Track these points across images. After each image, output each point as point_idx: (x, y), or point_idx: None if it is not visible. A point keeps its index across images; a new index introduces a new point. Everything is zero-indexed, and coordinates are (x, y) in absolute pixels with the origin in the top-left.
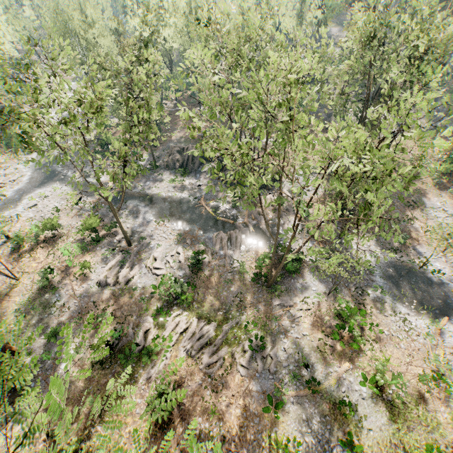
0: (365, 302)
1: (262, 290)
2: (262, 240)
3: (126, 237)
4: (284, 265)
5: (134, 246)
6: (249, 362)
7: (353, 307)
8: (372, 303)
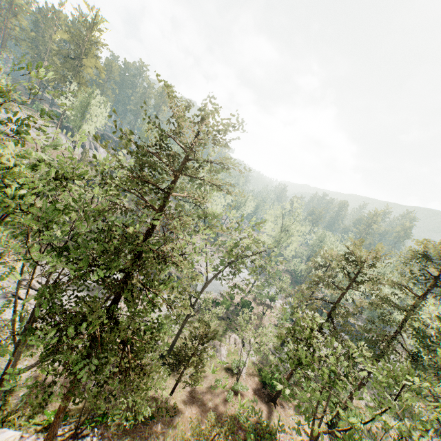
0: None
1: None
2: None
3: None
4: None
5: None
6: None
7: None
8: None
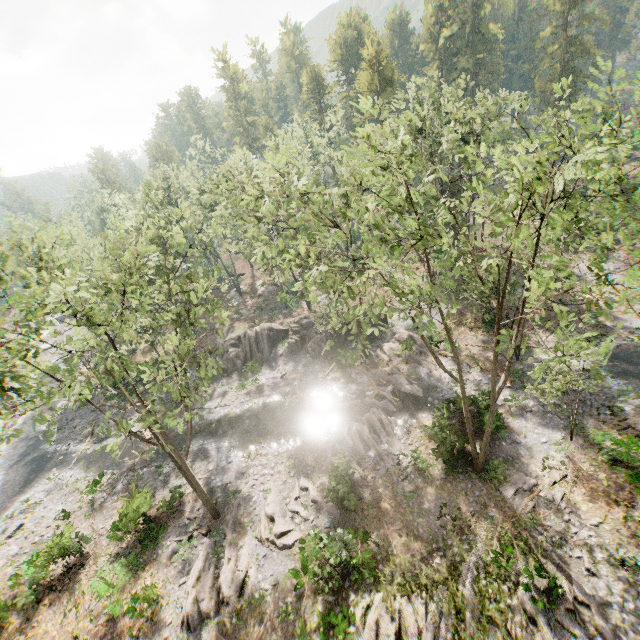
0: (628, 423)
1: (474, 482)
2: (418, 406)
3: (208, 502)
4: (477, 426)
5: (225, 514)
6: (556, 638)
7: (621, 438)
8: (638, 419)
